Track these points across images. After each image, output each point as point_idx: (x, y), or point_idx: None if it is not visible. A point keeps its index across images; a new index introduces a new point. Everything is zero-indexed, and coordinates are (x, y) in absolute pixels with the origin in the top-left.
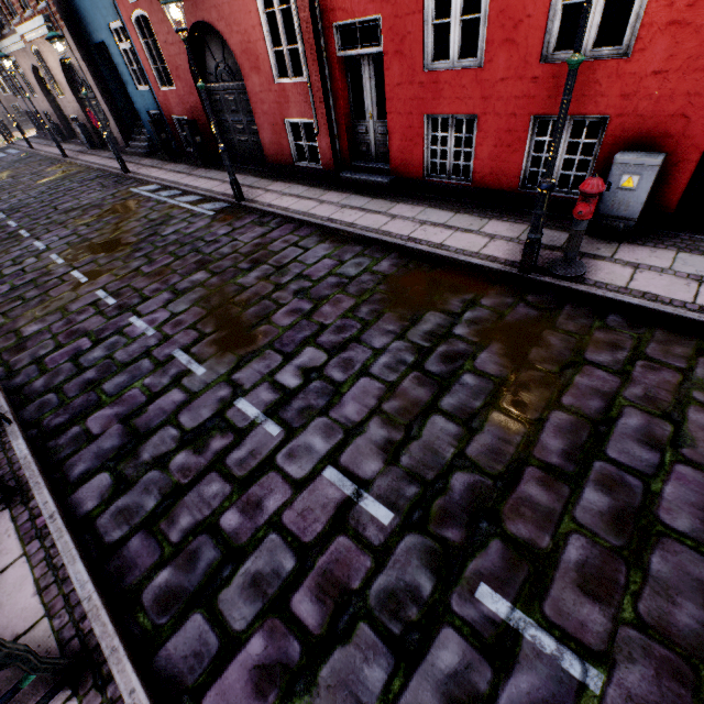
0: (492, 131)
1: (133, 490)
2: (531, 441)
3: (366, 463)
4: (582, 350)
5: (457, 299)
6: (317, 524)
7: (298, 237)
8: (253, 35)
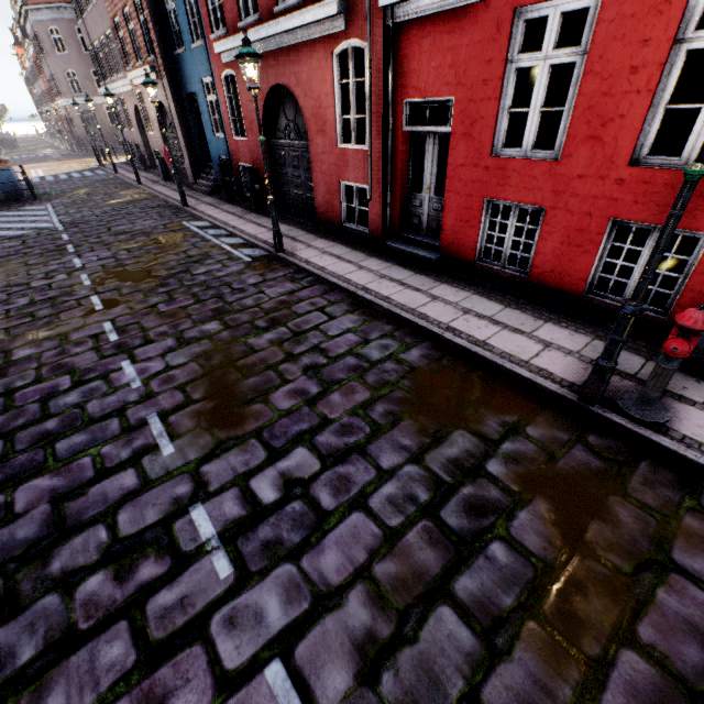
0: (560, 227)
1: (16, 620)
2: (588, 703)
3: (330, 670)
4: (667, 542)
5: (495, 419)
6: None
7: (327, 301)
8: (325, 102)
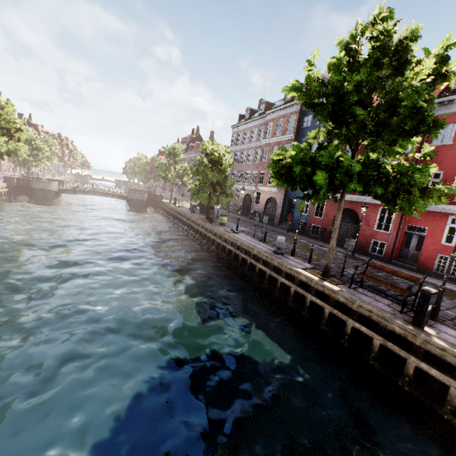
0: None
1: (391, 297)
2: None
3: None
4: None
5: None
6: (451, 316)
7: None
8: (371, 217)
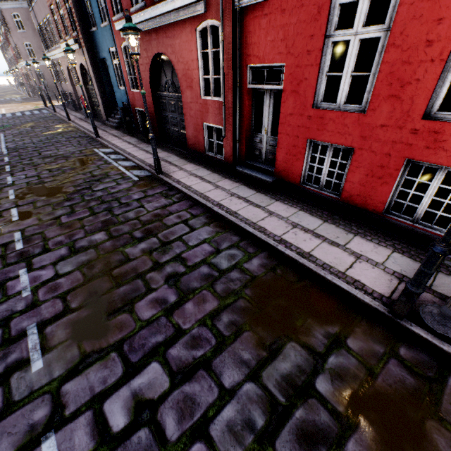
0: (365, 163)
1: None
2: None
3: None
4: None
5: (320, 330)
6: None
7: (190, 214)
8: (191, 65)
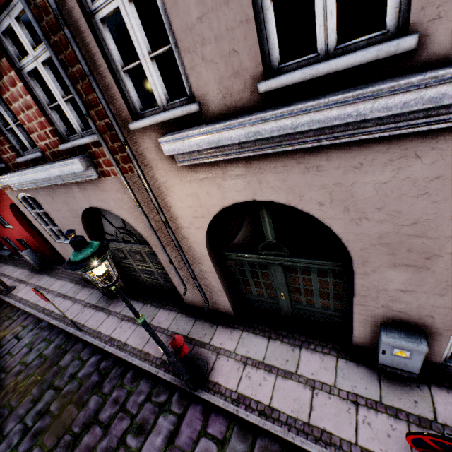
0: (14, 241)
1: None
2: None
3: None
4: None
5: None
6: None
7: None
8: None
